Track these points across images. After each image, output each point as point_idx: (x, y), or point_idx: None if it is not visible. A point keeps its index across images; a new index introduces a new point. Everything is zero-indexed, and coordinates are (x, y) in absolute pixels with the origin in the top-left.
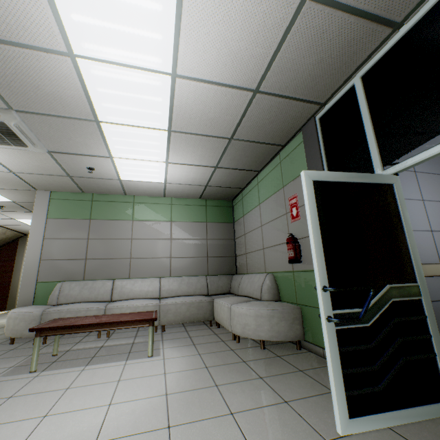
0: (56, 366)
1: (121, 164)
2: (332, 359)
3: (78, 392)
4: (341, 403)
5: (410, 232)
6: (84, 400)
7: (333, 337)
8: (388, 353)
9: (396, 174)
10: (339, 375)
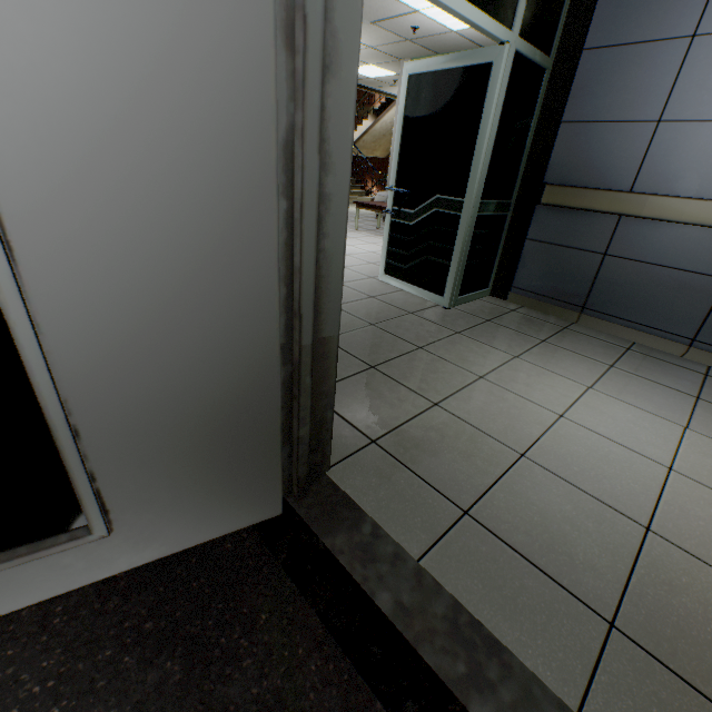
0: (366, 232)
1: (433, 15)
2: (384, 238)
3: (351, 240)
4: (382, 264)
5: (481, 139)
6: (347, 242)
7: (388, 225)
8: (417, 248)
9: (499, 44)
10: (385, 249)
